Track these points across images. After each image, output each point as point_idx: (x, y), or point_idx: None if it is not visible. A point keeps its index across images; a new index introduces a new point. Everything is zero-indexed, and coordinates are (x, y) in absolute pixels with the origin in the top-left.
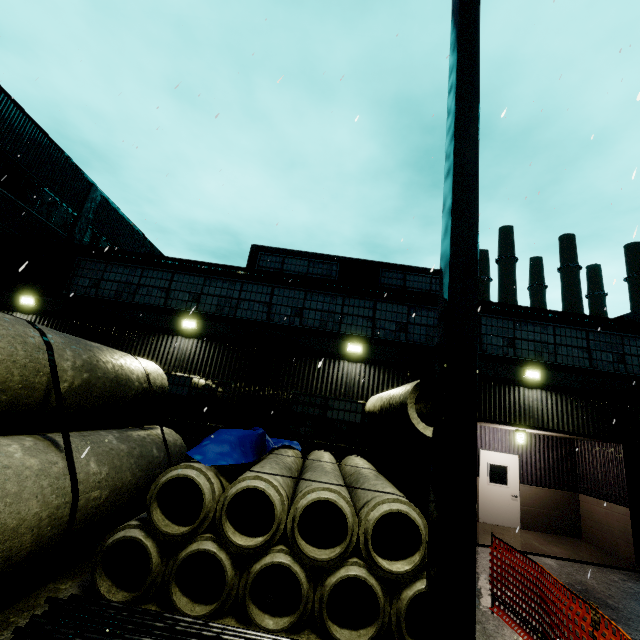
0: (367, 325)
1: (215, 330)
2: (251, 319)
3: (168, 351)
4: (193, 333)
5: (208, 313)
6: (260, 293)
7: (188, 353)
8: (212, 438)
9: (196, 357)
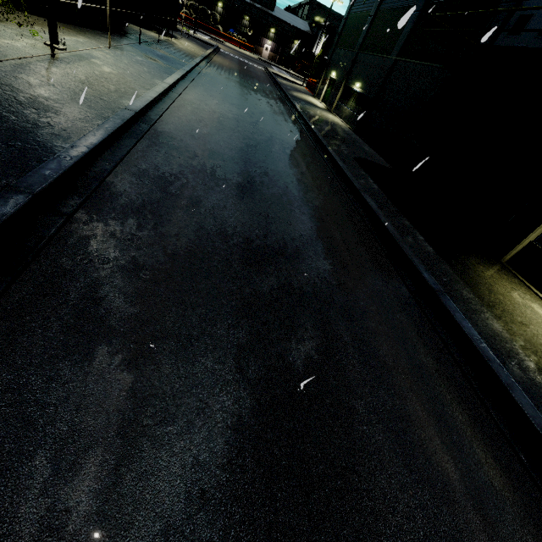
0: (250, 13)
1: (225, 7)
2: (231, 6)
3: (217, 10)
4: (221, 7)
5: (223, 3)
6: (232, 0)
7: (220, 11)
8: (231, 30)
9: (221, 13)
